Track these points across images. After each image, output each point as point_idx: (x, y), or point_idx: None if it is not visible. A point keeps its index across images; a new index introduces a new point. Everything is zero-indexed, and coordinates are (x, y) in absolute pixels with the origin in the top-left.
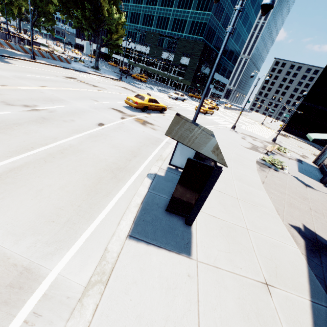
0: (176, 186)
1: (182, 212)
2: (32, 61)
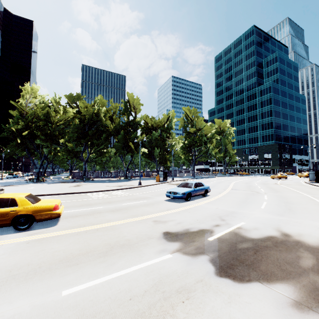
0: (315, 176)
1: (318, 181)
2: (216, 176)
